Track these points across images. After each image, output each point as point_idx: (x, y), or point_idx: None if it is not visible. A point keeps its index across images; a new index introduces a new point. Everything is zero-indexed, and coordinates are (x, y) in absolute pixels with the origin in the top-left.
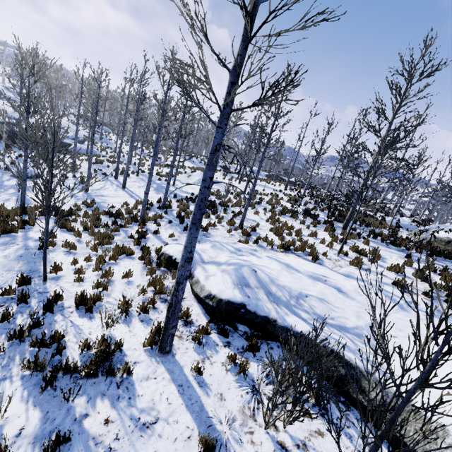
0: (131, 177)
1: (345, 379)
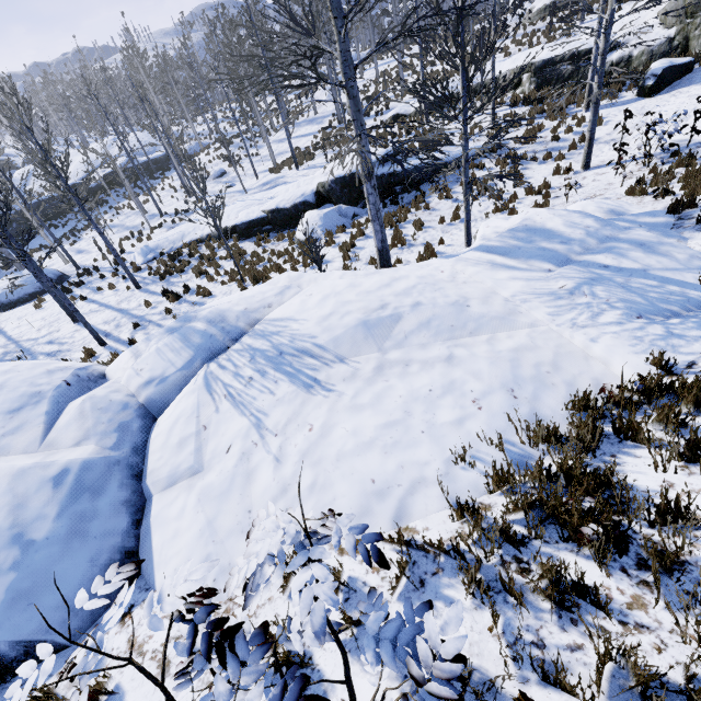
0: (273, 134)
1: (484, 87)
